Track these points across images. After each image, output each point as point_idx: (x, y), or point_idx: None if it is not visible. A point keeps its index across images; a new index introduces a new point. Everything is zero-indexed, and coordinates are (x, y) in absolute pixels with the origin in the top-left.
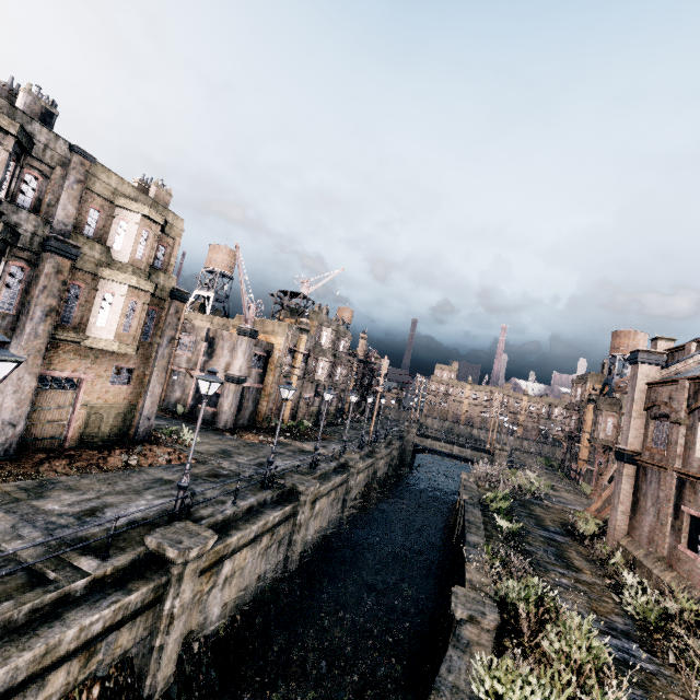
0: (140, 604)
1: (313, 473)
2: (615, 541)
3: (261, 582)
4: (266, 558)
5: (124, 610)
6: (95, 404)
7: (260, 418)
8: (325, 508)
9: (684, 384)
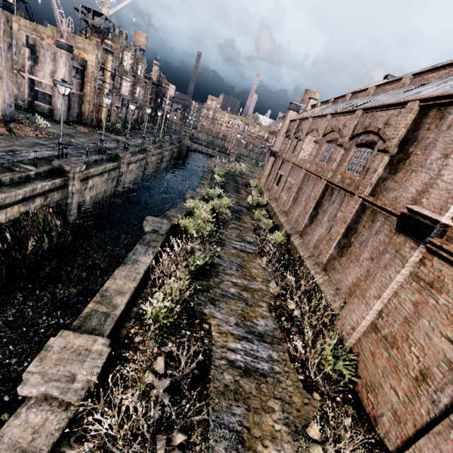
0: (59, 185)
1: (126, 151)
2: (259, 187)
3: (106, 194)
4: (107, 184)
5: (54, 185)
6: None
7: (85, 117)
8: (134, 169)
9: (297, 122)
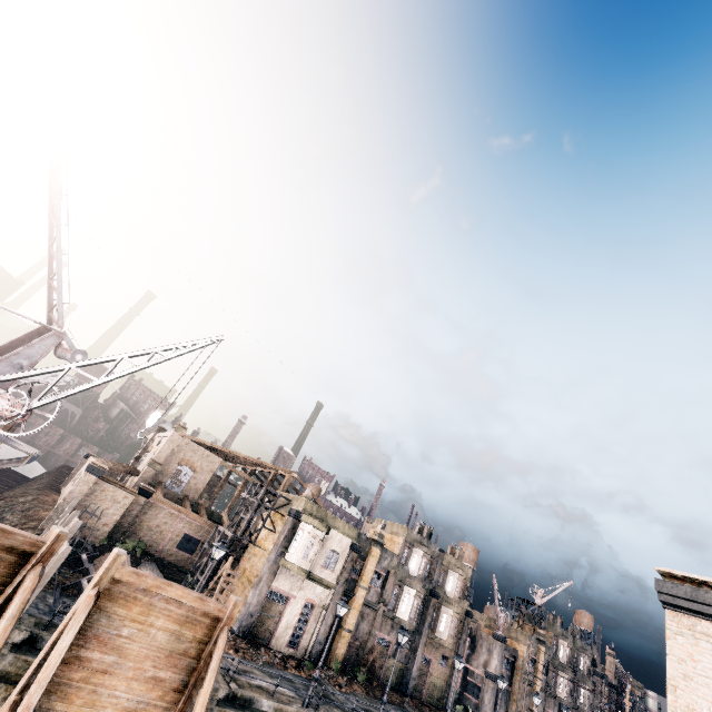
0: None
1: None
2: None
3: None
4: None
5: None
6: (433, 675)
7: None
8: None
9: None
